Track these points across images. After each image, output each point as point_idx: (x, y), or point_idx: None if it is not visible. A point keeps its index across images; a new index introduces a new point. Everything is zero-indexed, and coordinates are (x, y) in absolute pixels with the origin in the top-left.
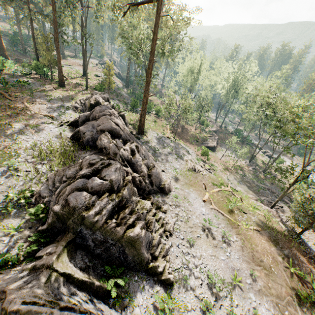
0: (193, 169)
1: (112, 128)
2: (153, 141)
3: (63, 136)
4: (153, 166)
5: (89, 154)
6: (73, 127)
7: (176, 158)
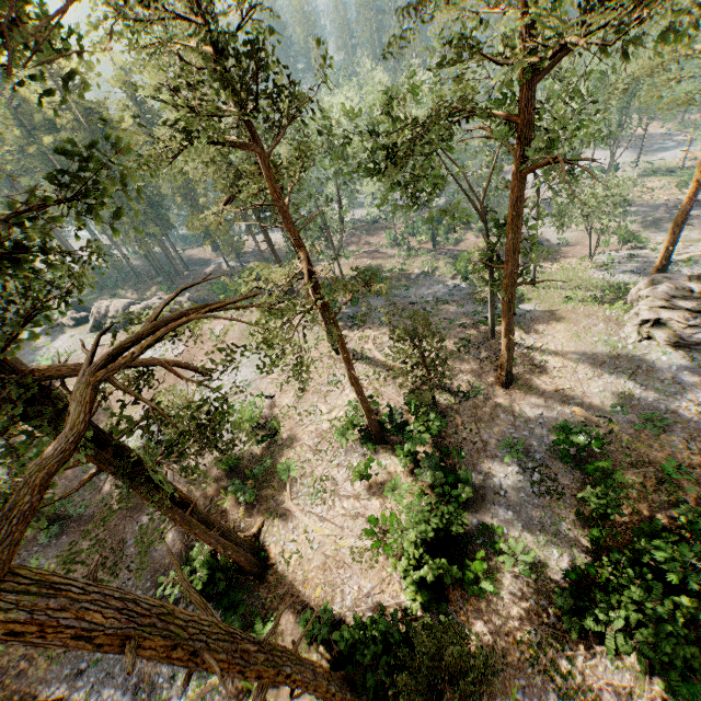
0: None
1: None
2: None
3: None
4: None
5: None
6: None
7: None
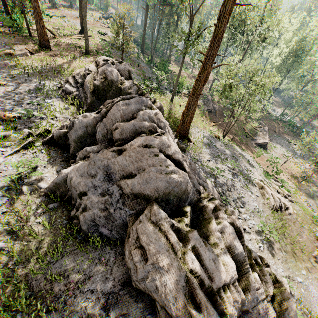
0: (279, 207)
1: (170, 181)
2: (203, 150)
3: (28, 183)
4: (265, 266)
5: (100, 297)
6: (58, 146)
7: (246, 185)
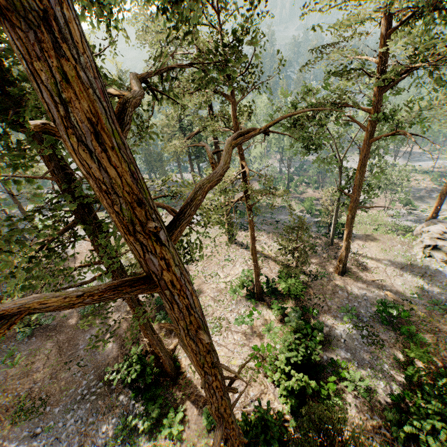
0: None
1: None
2: None
3: None
4: None
5: None
6: None
7: None
